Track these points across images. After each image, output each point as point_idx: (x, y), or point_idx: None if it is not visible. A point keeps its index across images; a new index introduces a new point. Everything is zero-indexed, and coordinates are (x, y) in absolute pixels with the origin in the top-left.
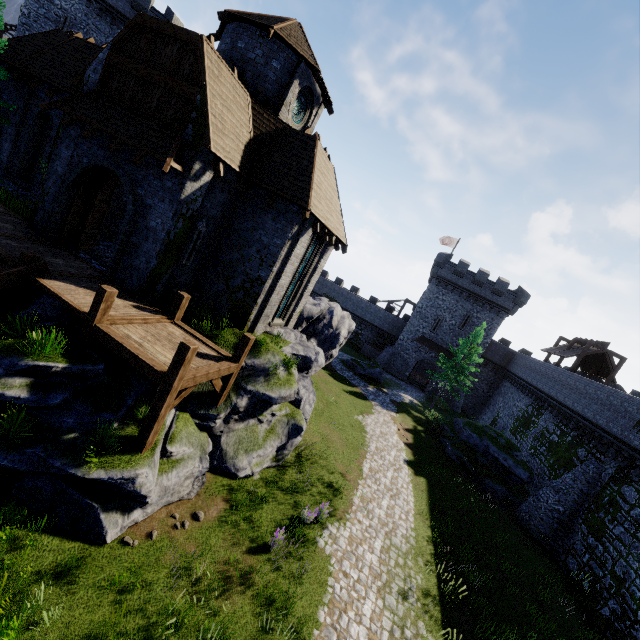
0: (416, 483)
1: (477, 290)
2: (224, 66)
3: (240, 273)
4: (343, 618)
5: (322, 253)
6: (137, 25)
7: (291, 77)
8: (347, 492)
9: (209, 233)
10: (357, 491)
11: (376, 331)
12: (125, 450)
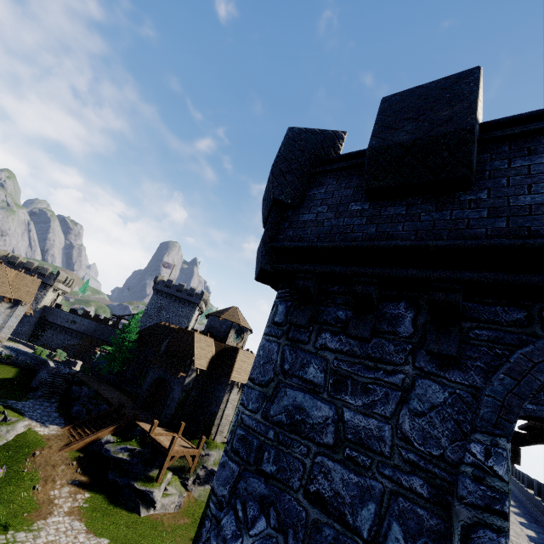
0: None
1: None
2: (203, 336)
3: (208, 411)
4: None
5: None
6: (178, 330)
7: (230, 328)
8: None
9: (197, 395)
10: None
11: None
12: (152, 481)
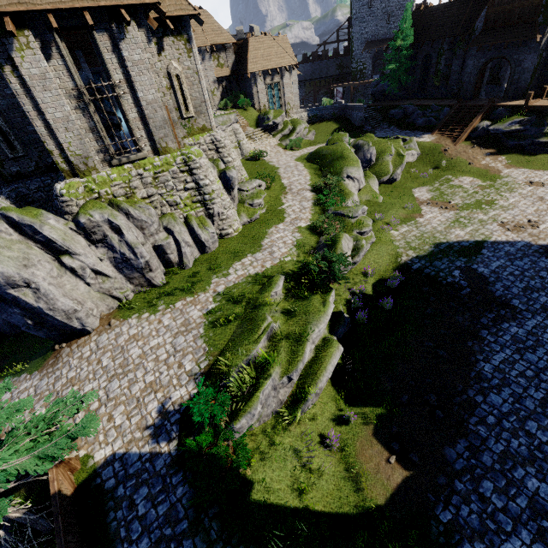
0: None
1: None
2: None
3: None
4: None
5: None
6: None
7: None
8: None
9: (545, 56)
10: None
11: None
12: None
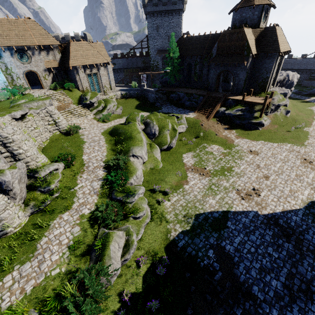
0: None
1: None
2: (246, 29)
3: (260, 78)
4: (314, 137)
5: (282, 58)
6: (223, 34)
7: (261, 12)
8: (309, 123)
9: (249, 72)
10: (313, 122)
11: (309, 72)
12: (258, 118)
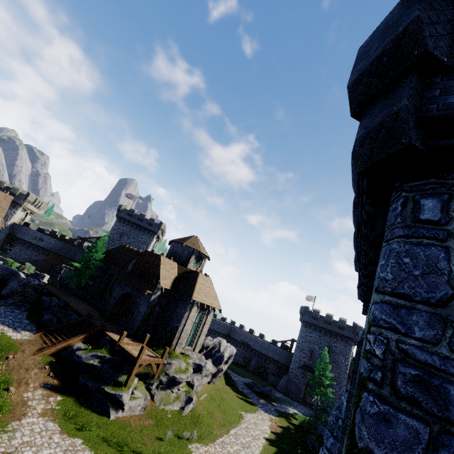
0: (267, 448)
1: (329, 327)
2: (167, 259)
3: (170, 325)
4: None
5: (208, 314)
6: (144, 253)
7: (191, 254)
8: (214, 437)
9: (160, 311)
10: (220, 438)
11: (277, 364)
12: (121, 386)
